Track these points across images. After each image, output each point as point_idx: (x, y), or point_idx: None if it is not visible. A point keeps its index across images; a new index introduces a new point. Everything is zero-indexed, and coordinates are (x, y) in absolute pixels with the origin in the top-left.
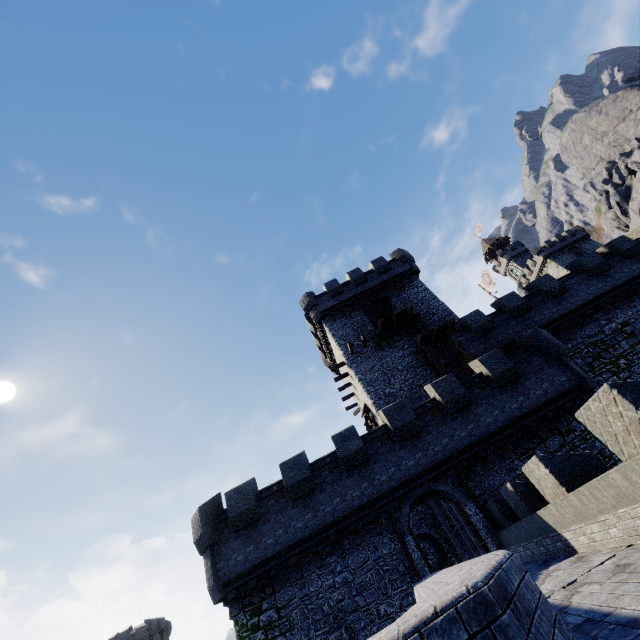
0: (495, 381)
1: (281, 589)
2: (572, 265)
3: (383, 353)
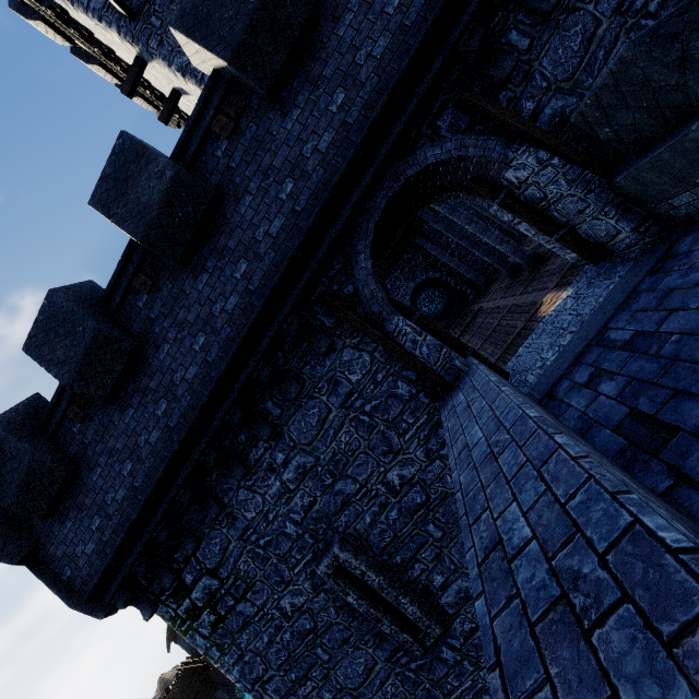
0: None
1: (199, 544)
2: None
3: None
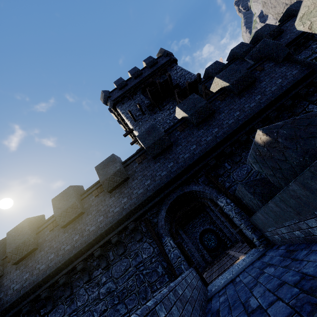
0: (233, 88)
1: (53, 309)
2: (284, 16)
3: (156, 115)
